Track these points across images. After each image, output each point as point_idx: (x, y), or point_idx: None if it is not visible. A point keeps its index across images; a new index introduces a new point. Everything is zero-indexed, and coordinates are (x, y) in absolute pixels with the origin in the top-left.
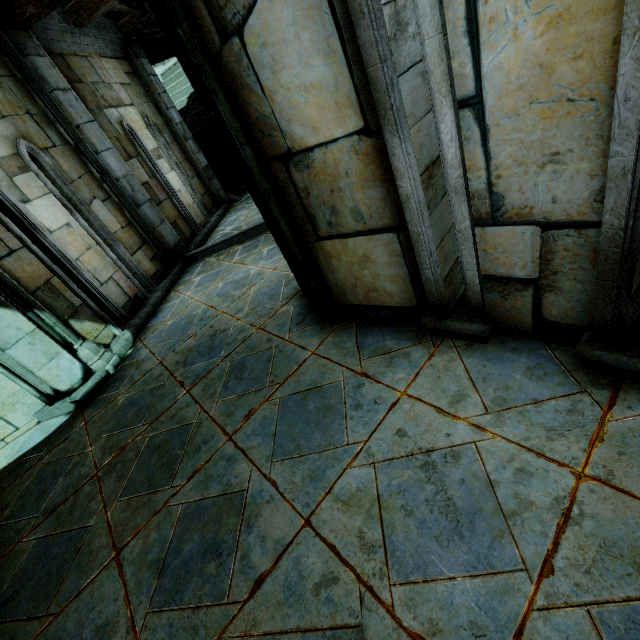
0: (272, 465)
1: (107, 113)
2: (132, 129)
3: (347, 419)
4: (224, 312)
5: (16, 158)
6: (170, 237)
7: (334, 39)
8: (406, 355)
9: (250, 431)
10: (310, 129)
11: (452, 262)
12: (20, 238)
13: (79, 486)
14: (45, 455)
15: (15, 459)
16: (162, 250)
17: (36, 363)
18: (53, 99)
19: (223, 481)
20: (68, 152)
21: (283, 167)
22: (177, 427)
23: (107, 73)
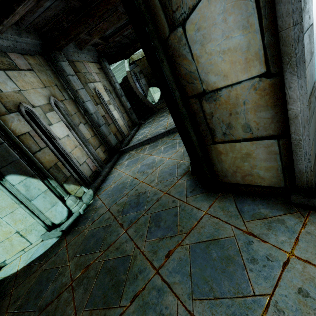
0: (193, 303)
1: (89, 85)
2: (99, 92)
3: (247, 270)
4: (143, 182)
5: (48, 105)
6: (113, 141)
7: (253, 17)
8: (281, 221)
9: (171, 268)
10: (221, 77)
11: (314, 158)
12: (45, 142)
13: (61, 292)
14: (43, 264)
15: (28, 263)
16: (109, 147)
17: (45, 208)
18: (67, 79)
19: (157, 310)
20: (71, 102)
21: (197, 101)
22: (120, 257)
23: (90, 68)
